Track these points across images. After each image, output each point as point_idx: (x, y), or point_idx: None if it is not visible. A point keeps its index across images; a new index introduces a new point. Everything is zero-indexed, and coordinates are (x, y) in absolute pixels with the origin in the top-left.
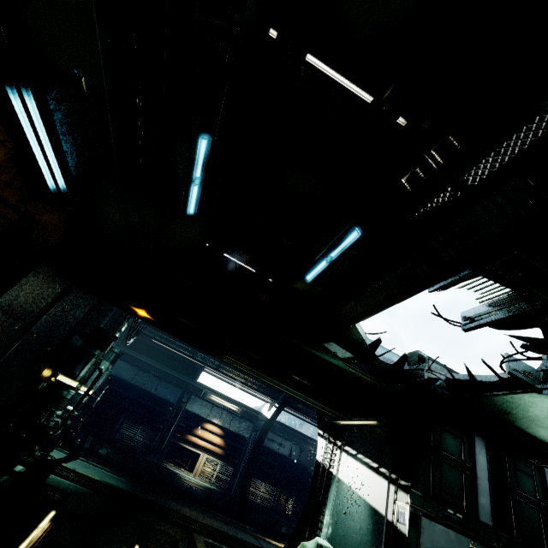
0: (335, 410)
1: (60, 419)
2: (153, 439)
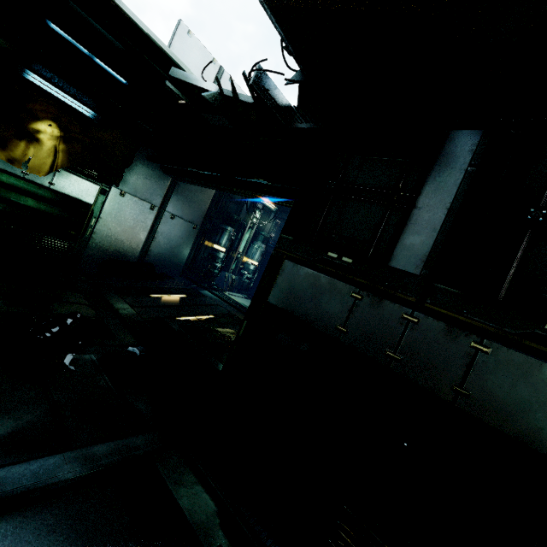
0: None
1: (236, 276)
2: None
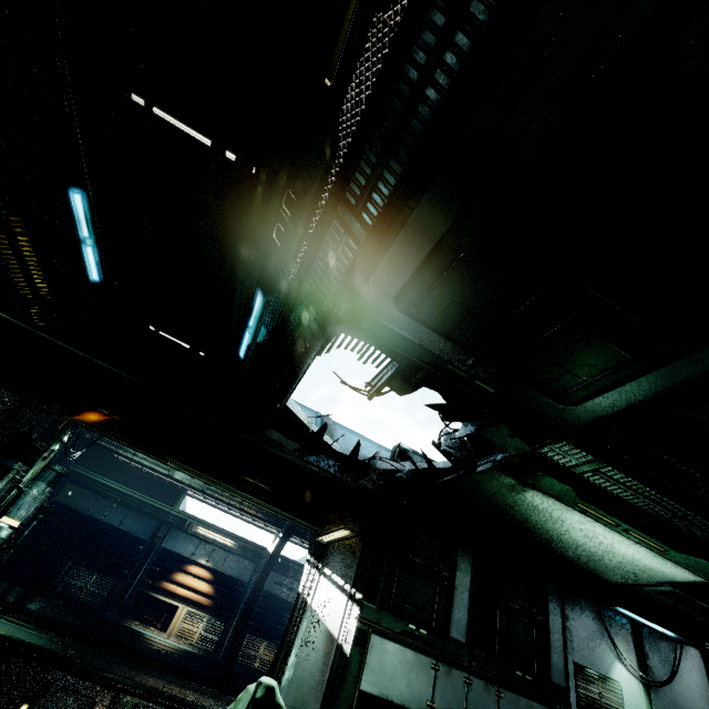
0: (308, 522)
1: None
2: (113, 589)
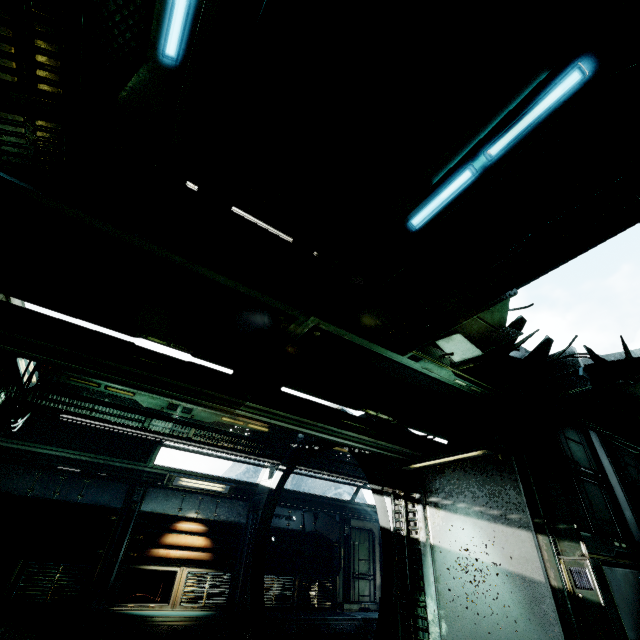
0: (415, 450)
1: None
2: (90, 577)
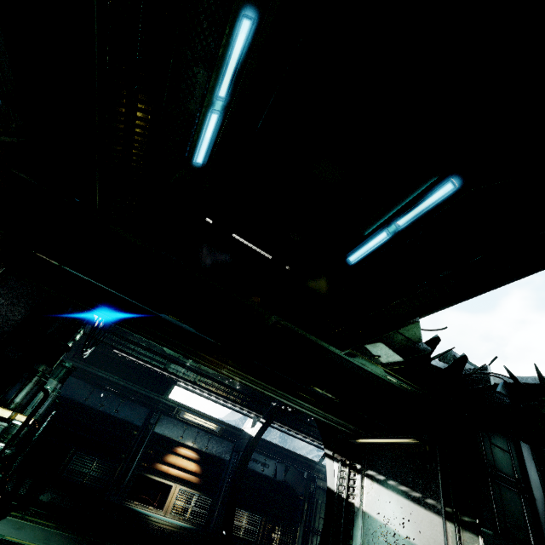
0: (357, 427)
1: None
2: (113, 473)
